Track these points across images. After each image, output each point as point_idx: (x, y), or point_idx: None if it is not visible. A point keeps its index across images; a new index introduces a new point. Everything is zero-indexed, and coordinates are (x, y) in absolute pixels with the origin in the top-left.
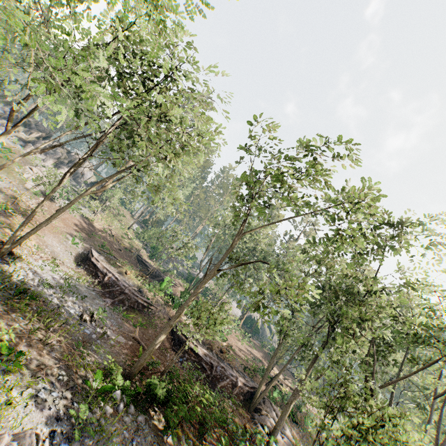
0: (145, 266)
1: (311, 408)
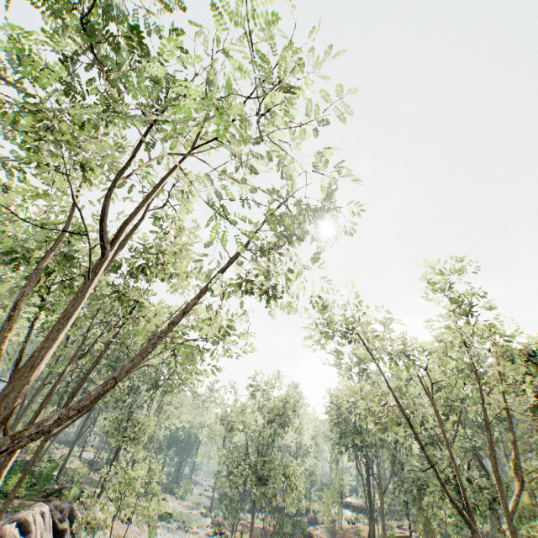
0: None
1: (57, 451)
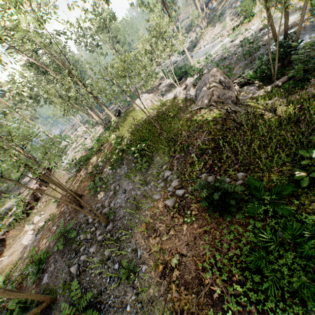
0: None
1: None
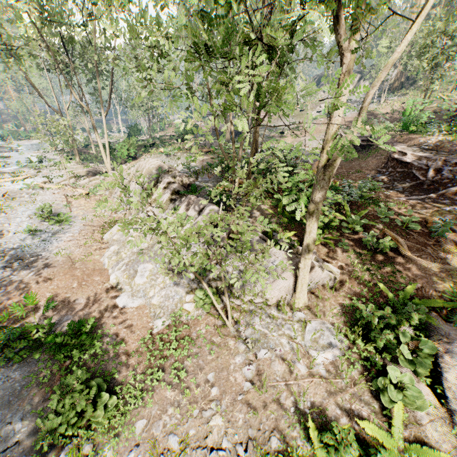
0: (455, 116)
1: None
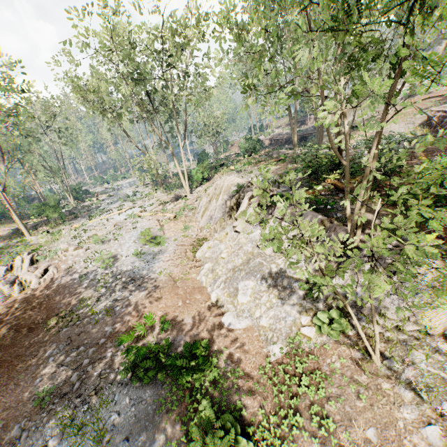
0: None
1: None
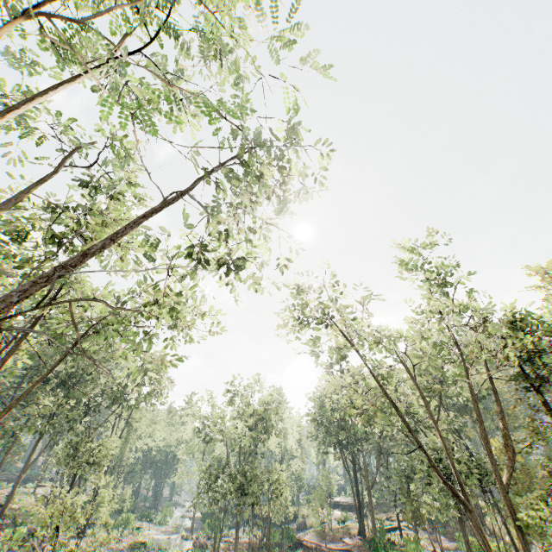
0: None
1: (3, 491)
